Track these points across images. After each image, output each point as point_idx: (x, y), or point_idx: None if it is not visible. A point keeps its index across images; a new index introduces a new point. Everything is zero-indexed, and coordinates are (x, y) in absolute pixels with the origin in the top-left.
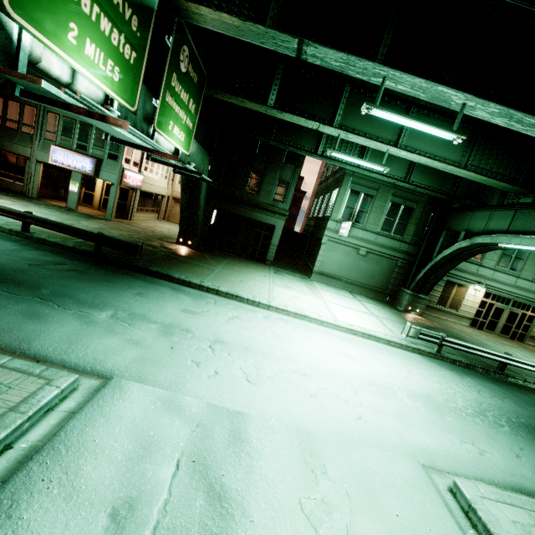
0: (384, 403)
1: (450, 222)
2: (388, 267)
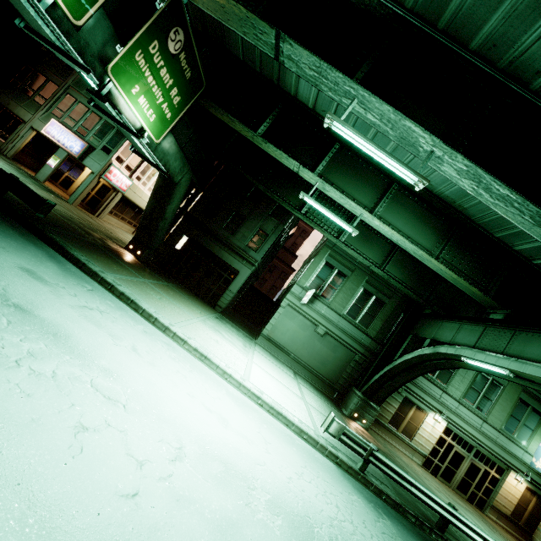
0: (212, 494)
1: (419, 328)
2: (344, 357)
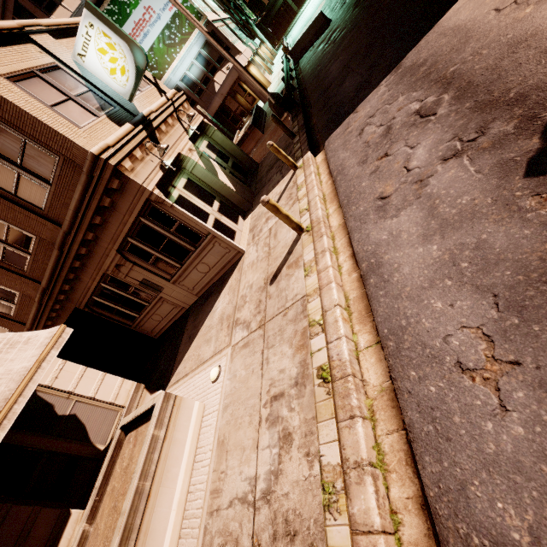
0: None
1: None
2: None
